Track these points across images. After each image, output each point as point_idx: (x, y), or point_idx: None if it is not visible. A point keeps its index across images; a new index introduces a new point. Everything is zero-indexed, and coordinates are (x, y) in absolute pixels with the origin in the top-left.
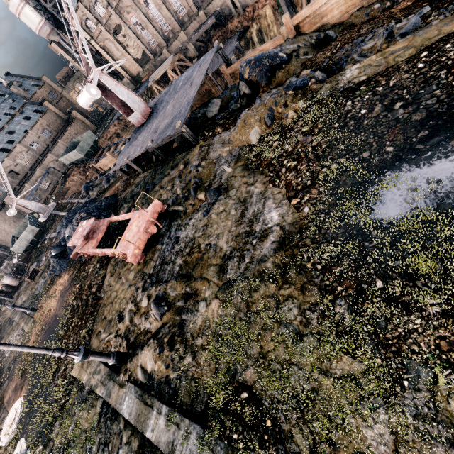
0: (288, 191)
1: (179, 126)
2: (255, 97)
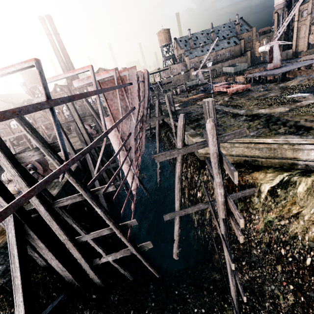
0: (280, 93)
1: (279, 73)
2: None
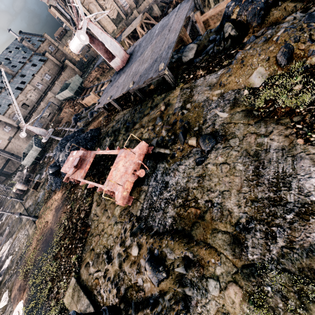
0: None
1: (162, 68)
2: (241, 39)
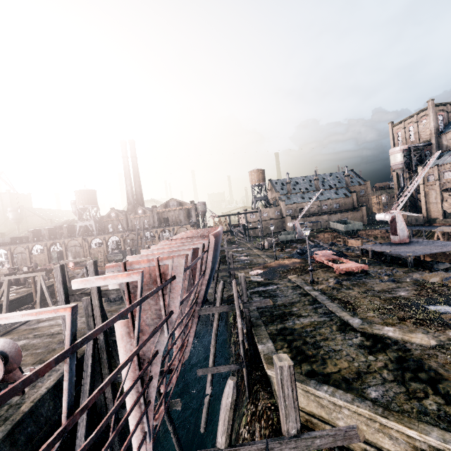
0: (416, 293)
1: (408, 255)
2: None
